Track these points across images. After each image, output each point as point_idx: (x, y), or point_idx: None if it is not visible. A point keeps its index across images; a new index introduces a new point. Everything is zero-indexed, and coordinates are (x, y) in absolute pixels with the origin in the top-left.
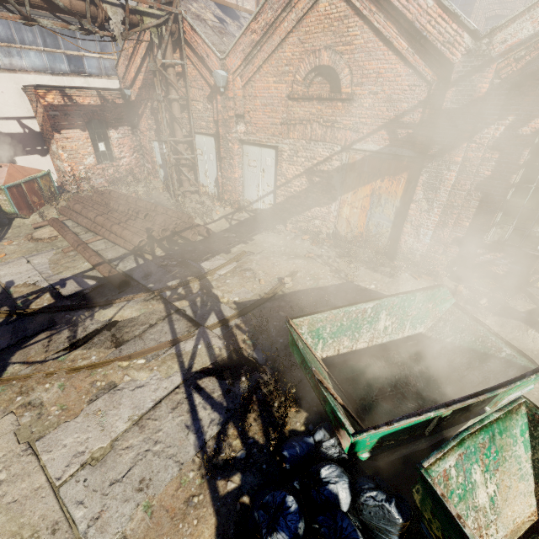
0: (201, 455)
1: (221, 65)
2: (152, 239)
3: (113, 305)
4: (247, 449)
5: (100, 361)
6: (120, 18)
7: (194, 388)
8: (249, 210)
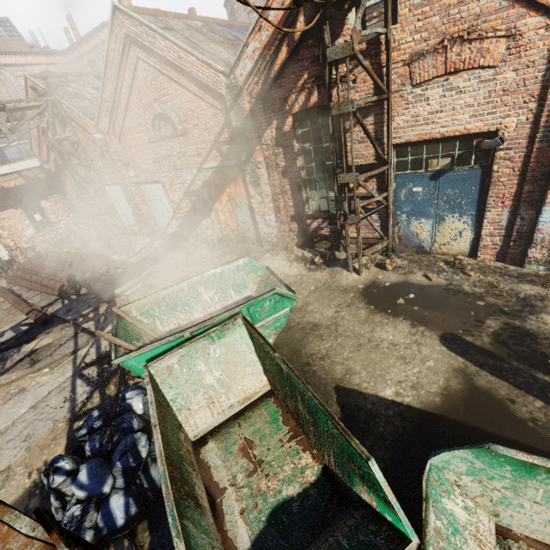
0: (71, 413)
1: (97, 129)
2: (74, 282)
3: (36, 339)
4: (102, 402)
5: (17, 378)
6: (5, 119)
7: (78, 376)
8: (165, 236)
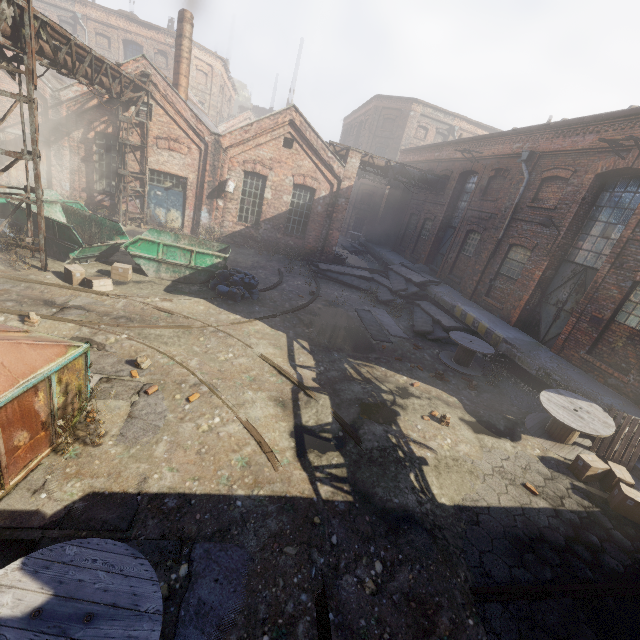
0: None
1: None
2: None
3: None
4: None
5: None
6: None
7: None
8: None
